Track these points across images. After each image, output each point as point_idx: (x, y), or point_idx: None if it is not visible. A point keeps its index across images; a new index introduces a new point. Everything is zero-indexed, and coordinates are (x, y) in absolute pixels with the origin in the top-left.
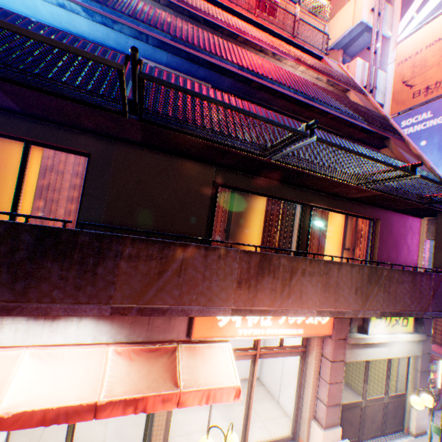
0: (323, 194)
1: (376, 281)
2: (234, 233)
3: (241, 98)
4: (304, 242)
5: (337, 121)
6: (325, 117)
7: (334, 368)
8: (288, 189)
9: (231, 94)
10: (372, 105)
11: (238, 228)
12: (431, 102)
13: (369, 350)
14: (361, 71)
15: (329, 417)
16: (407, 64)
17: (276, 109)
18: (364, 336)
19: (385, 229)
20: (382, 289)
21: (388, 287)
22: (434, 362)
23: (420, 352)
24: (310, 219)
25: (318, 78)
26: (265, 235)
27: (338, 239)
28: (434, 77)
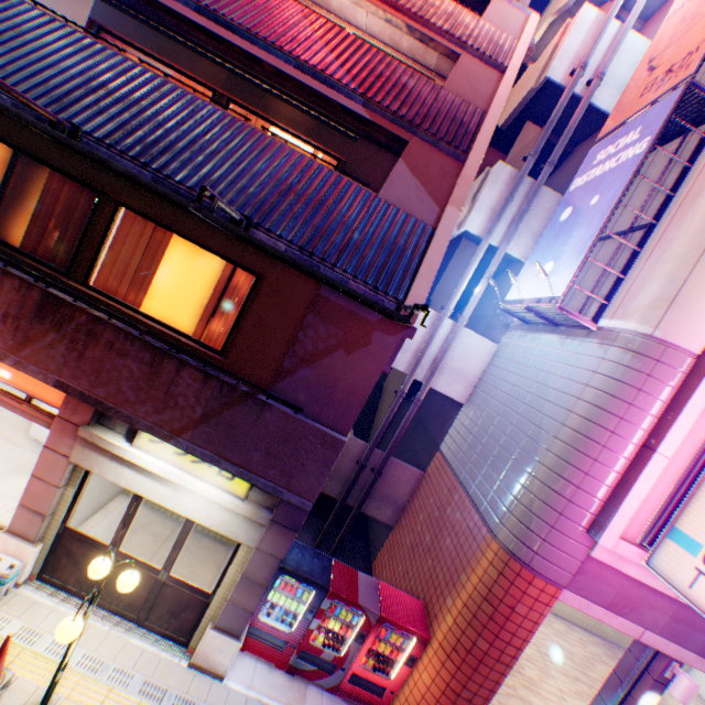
0: (139, 187)
1: (58, 324)
2: (10, 211)
3: (156, 23)
4: (90, 257)
5: (292, 84)
6: (267, 71)
7: (49, 459)
8: (67, 156)
9: (139, 14)
10: (496, 92)
11: (18, 207)
12: (656, 104)
13: (128, 472)
14: (586, 36)
15: (22, 522)
16: (678, 16)
17: (214, 52)
18: (116, 442)
19: (273, 301)
20: (70, 344)
21: (86, 348)
22: (355, 611)
23: (252, 543)
24: (112, 225)
25: (390, 20)
26: (39, 227)
27: (207, 296)
28: (692, 41)
